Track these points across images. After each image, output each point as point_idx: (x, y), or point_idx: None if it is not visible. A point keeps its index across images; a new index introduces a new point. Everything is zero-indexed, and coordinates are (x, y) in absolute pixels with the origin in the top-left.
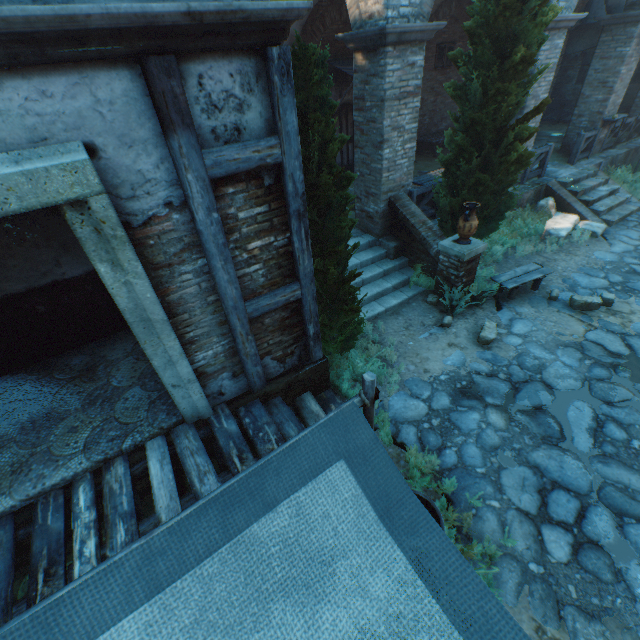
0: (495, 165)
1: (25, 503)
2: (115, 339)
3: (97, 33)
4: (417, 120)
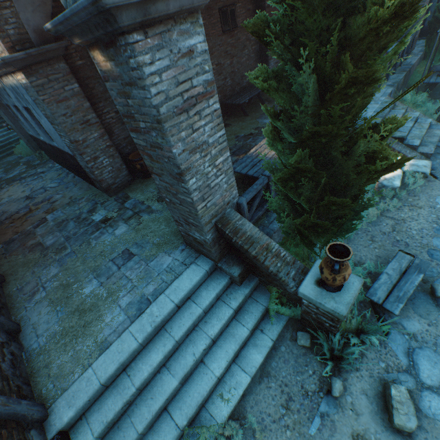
0: (352, 176)
1: None
2: None
3: None
4: (222, 125)
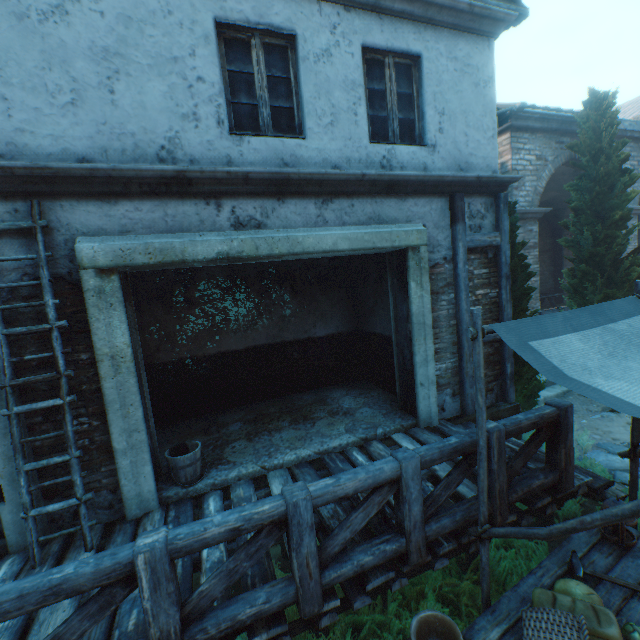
0: (618, 283)
1: (315, 456)
2: (329, 389)
3: (443, 184)
4: (537, 263)
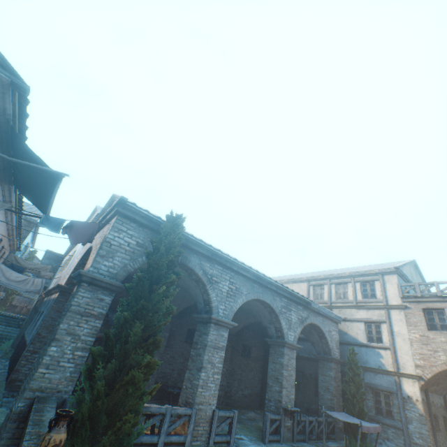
0: (118, 381)
1: None
2: None
3: None
4: (96, 335)
